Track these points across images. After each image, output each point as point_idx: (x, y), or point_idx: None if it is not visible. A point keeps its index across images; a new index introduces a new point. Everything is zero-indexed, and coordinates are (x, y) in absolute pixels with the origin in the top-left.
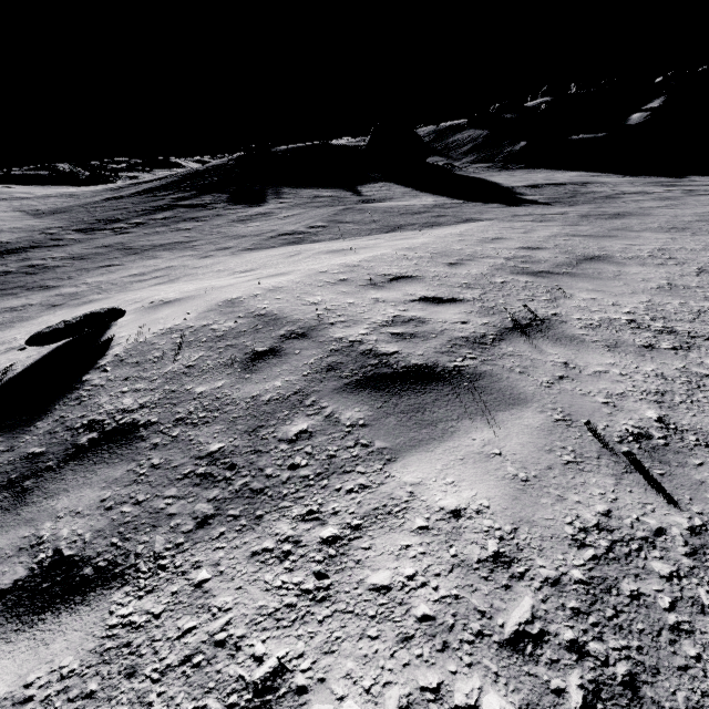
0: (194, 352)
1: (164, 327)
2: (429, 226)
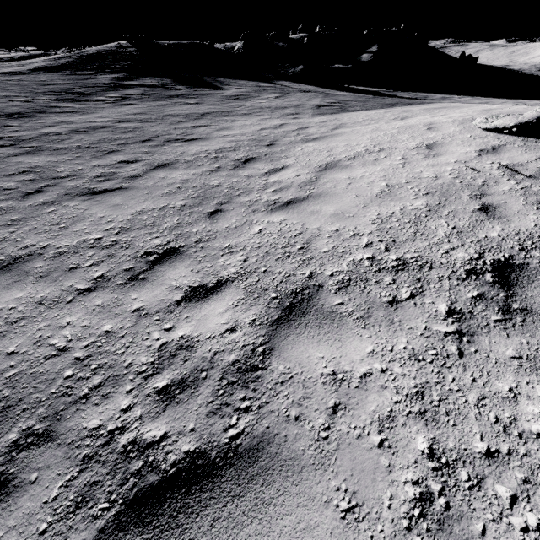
0: None
1: None
2: (409, 105)
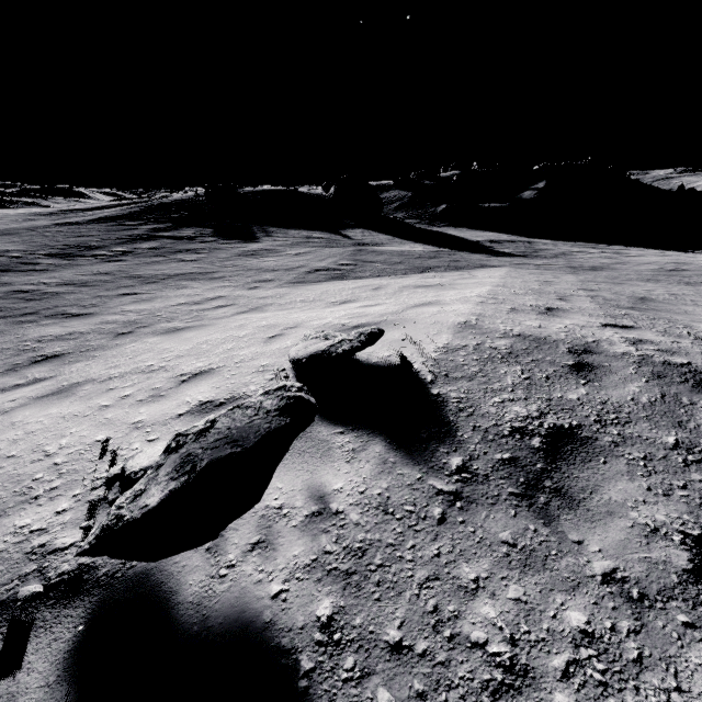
0: (510, 367)
1: (437, 346)
2: (454, 269)
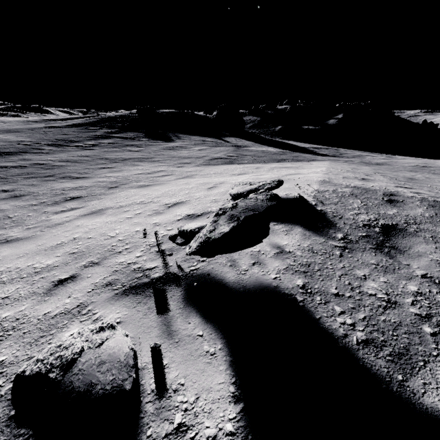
0: (354, 200)
1: (312, 190)
2: (297, 161)
